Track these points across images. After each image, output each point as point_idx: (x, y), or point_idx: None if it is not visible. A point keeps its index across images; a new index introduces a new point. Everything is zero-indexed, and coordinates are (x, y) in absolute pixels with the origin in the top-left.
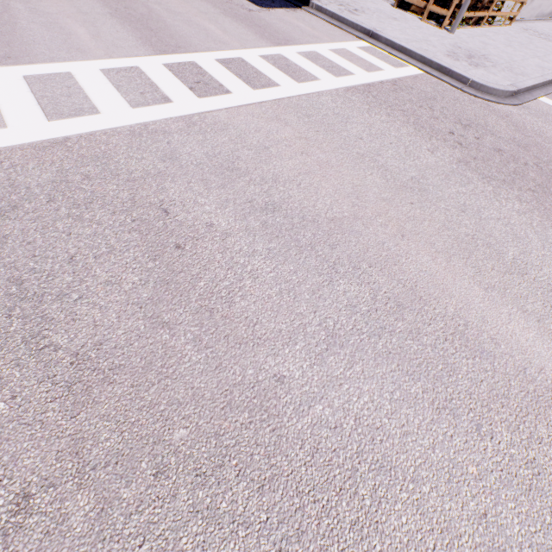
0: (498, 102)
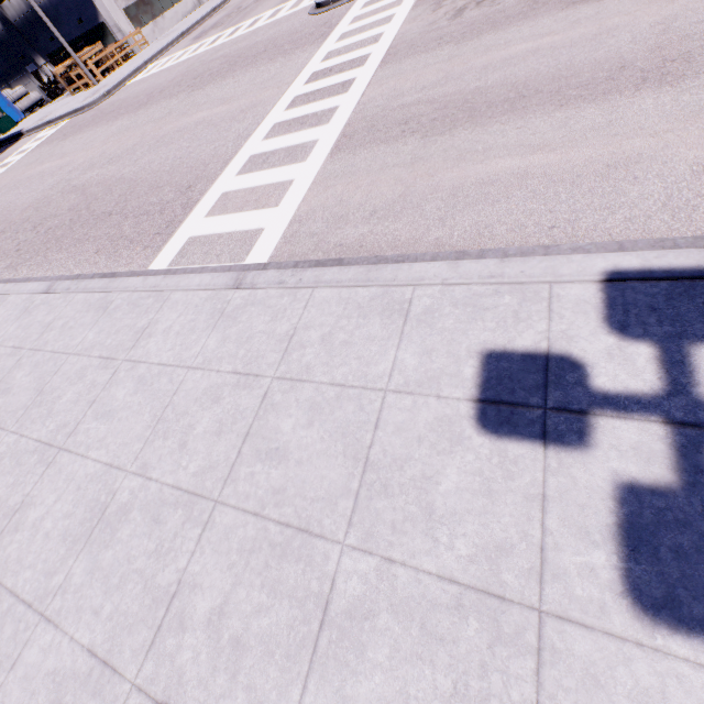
0: (98, 105)
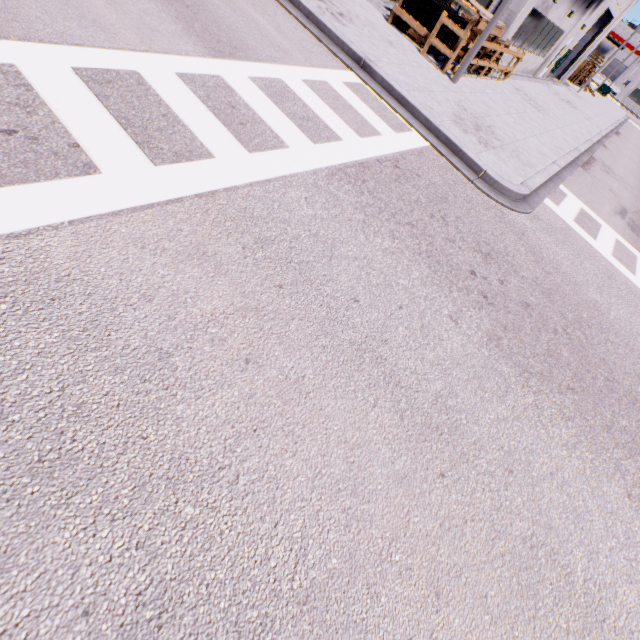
0: (511, 208)
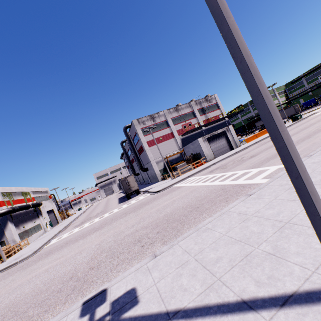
0: (31, 256)
